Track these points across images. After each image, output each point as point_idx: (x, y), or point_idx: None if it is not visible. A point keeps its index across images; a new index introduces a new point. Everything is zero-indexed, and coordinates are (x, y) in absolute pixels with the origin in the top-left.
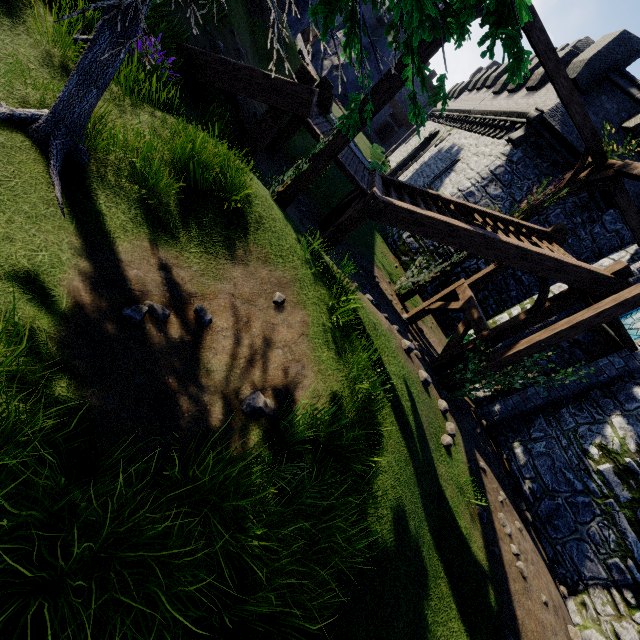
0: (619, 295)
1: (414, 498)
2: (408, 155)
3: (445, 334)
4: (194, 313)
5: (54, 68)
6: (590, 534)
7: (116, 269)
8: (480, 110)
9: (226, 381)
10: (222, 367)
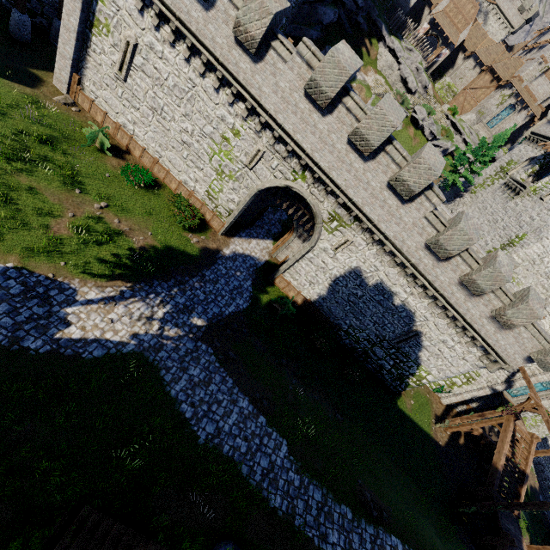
0: (541, 455)
1: None
2: (246, 206)
3: None
4: None
5: None
6: None
7: None
8: (419, 270)
9: None
10: None
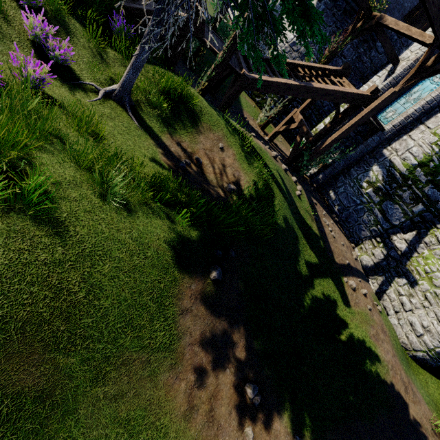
0: (370, 106)
1: (289, 213)
2: None
3: (289, 143)
4: (195, 160)
5: (96, 57)
6: (363, 220)
7: (168, 149)
8: None
9: (217, 183)
10: (214, 178)
